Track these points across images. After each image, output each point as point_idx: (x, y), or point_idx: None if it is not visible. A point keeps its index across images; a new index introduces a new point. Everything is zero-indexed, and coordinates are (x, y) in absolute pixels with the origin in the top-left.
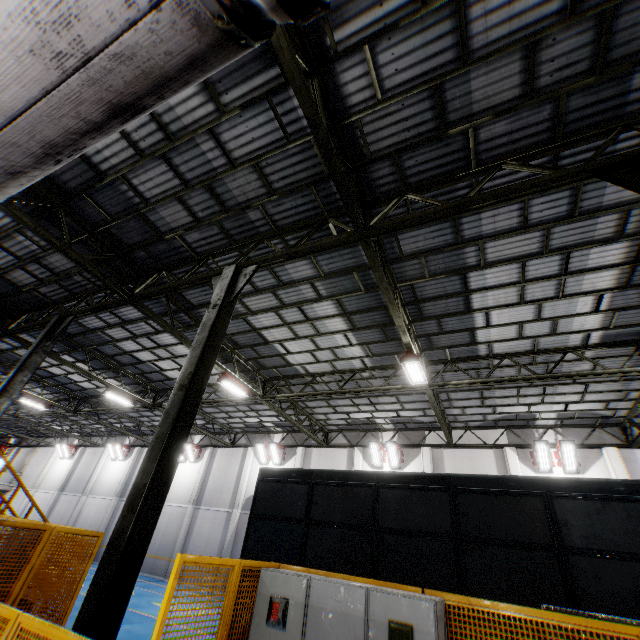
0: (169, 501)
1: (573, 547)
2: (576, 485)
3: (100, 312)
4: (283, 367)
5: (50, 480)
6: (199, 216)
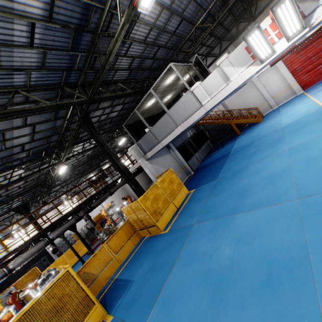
0: None
1: None
2: None
3: None
4: None
5: None
6: None
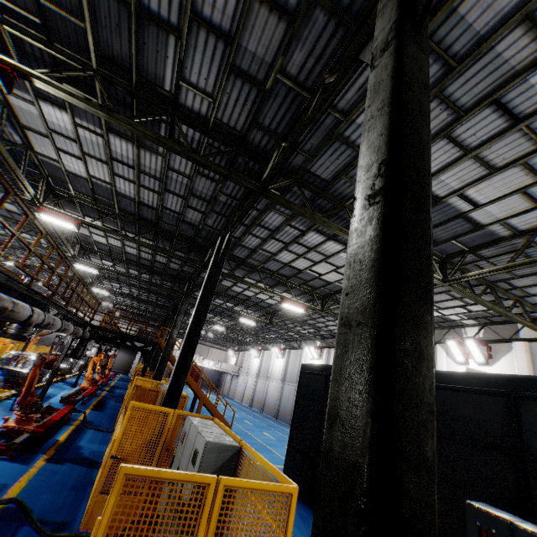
0: None
1: (534, 455)
2: None
3: None
4: (327, 285)
5: (252, 370)
6: (203, 211)
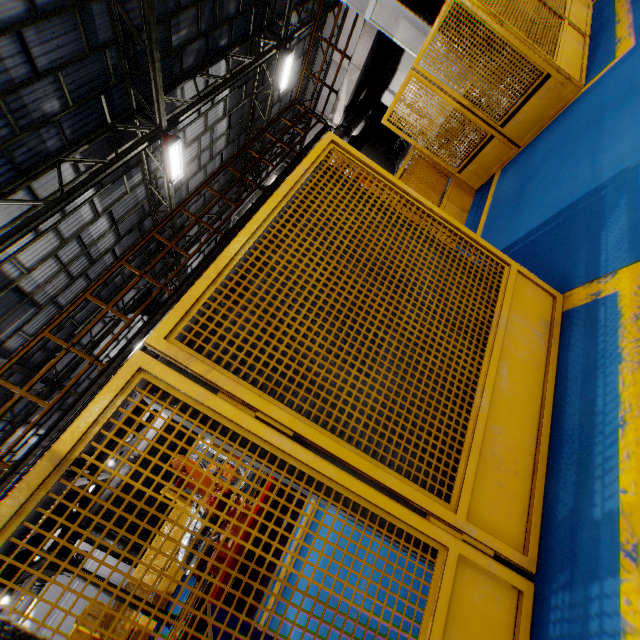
0: None
1: None
2: None
3: None
4: None
5: None
6: None
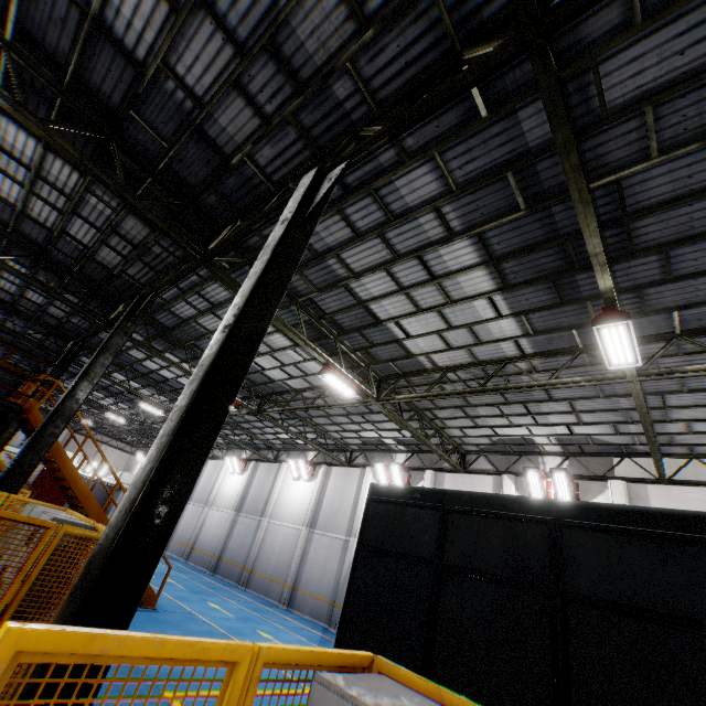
0: (283, 521)
1: None
2: None
3: (187, 295)
4: (402, 359)
5: None
6: (267, 113)
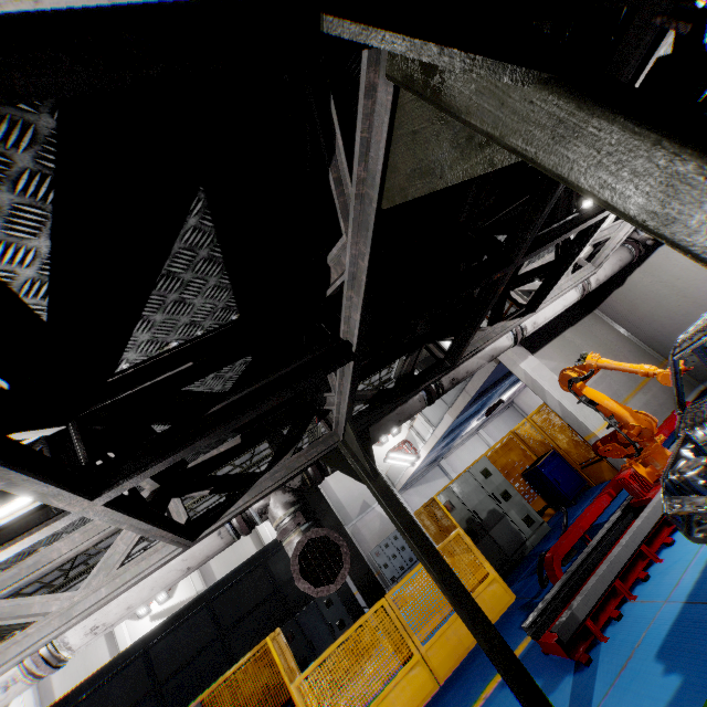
0: None
1: (283, 583)
2: (276, 543)
3: None
4: None
5: None
6: None
